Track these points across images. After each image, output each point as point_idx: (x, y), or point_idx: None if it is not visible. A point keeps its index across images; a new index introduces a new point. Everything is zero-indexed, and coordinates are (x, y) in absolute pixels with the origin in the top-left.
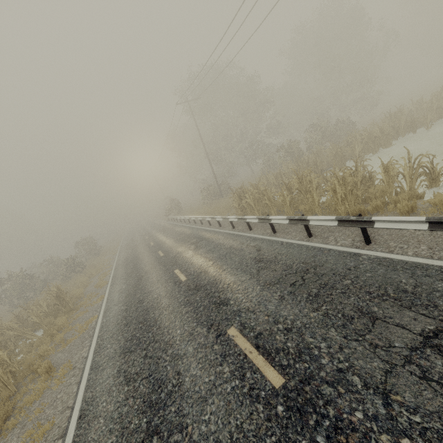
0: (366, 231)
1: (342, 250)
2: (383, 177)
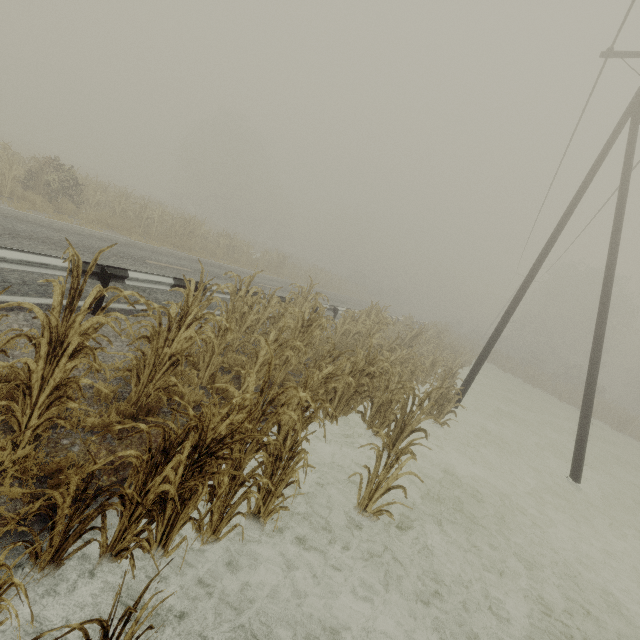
0: None
1: None
2: None
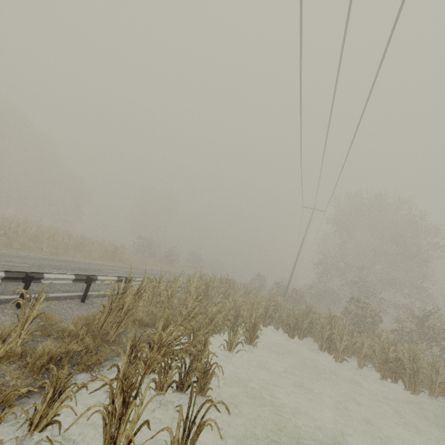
0: (87, 292)
1: (79, 292)
2: (166, 300)
